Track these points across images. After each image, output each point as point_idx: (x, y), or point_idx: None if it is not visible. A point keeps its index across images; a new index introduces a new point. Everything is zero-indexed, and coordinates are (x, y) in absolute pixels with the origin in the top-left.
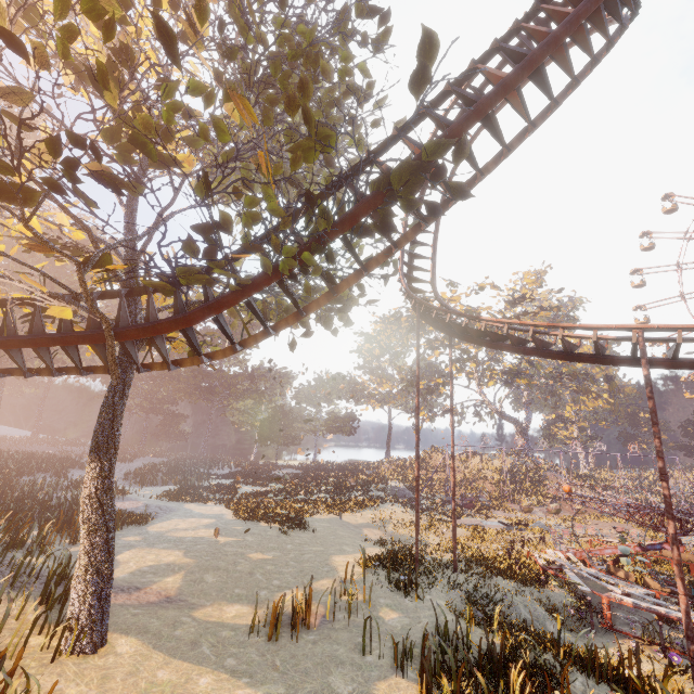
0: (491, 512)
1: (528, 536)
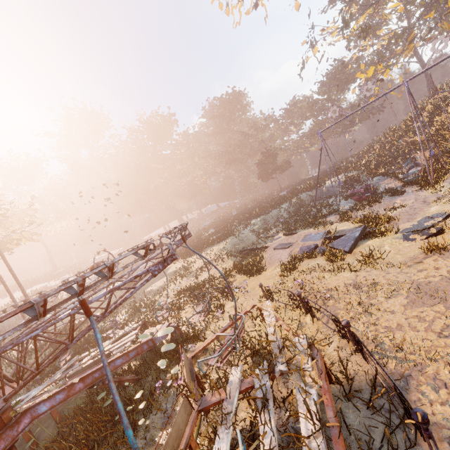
0: (400, 194)
1: (234, 283)
